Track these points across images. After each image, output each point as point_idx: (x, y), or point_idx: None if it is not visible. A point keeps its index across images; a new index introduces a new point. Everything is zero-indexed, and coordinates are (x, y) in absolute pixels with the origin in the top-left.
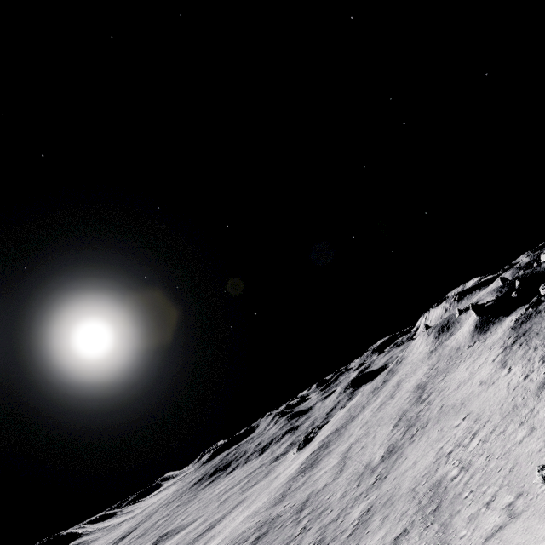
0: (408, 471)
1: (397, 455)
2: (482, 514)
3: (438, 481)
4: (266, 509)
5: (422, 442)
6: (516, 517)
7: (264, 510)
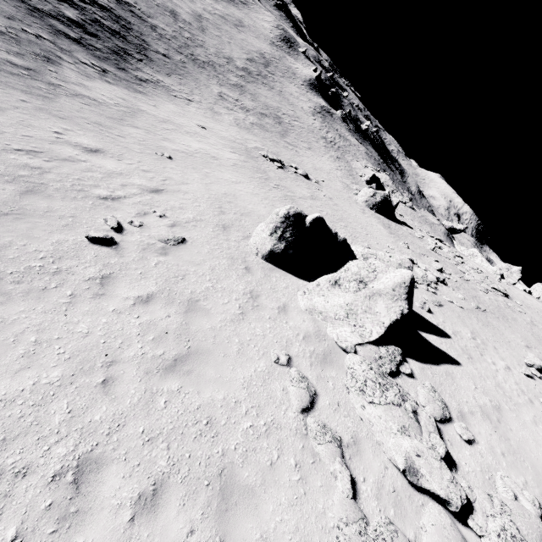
0: (263, 96)
1: (254, 80)
2: (299, 141)
3: (279, 116)
4: None
5: (270, 94)
6: (311, 151)
7: None
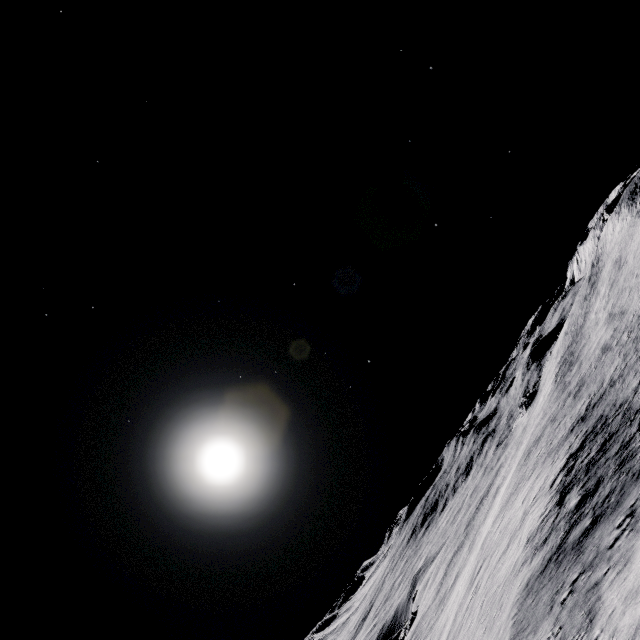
0: None
1: None
2: None
3: None
4: (555, 402)
5: None
6: None
7: (553, 404)
